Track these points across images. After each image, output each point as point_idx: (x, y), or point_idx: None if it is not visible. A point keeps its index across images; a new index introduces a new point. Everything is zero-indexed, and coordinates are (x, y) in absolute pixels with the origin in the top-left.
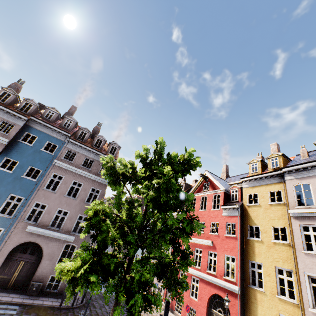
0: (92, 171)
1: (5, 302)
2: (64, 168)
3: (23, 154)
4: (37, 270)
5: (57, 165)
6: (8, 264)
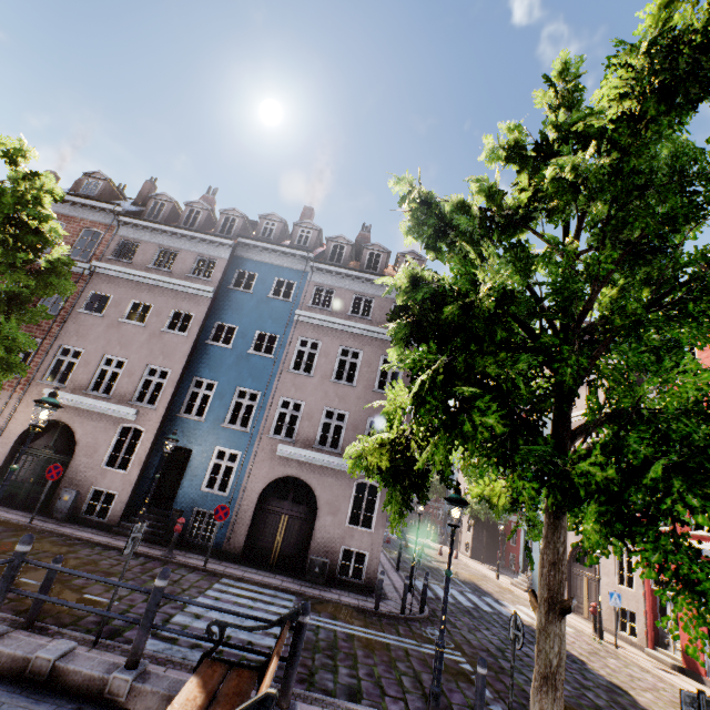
0: (373, 322)
1: (270, 586)
2: (317, 325)
3: (241, 312)
4: (314, 534)
5: (302, 321)
6: (261, 519)
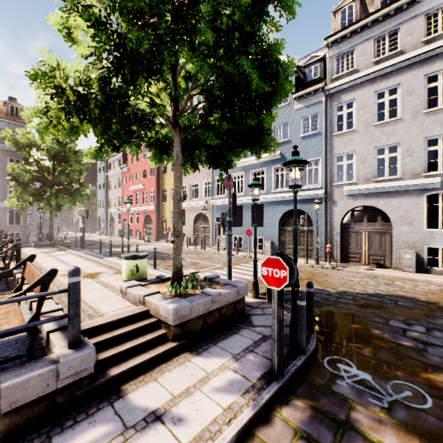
0: None
1: None
2: None
3: None
4: None
5: None
6: None
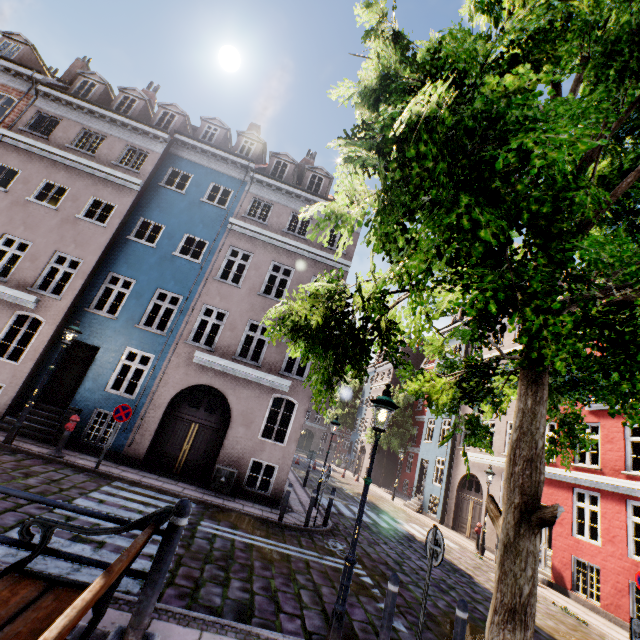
0: (309, 242)
1: (169, 492)
2: (250, 237)
3: (170, 212)
4: (224, 444)
5: (235, 231)
6: (169, 426)
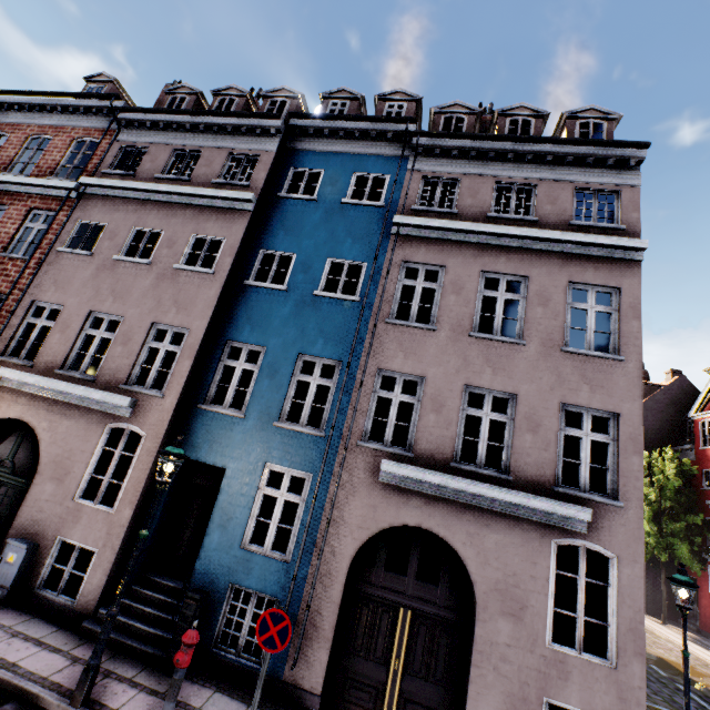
0: (541, 225)
1: None
2: (433, 240)
3: (300, 231)
4: (474, 660)
5: (405, 237)
6: (356, 614)
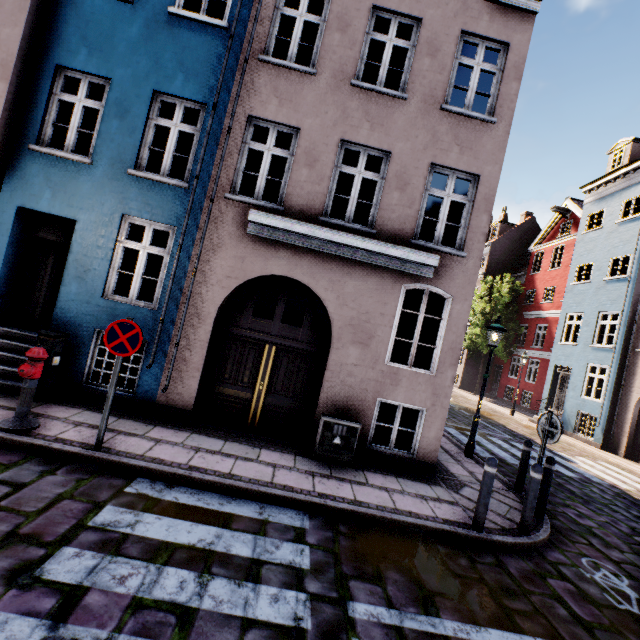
0: None
1: (248, 490)
2: None
3: None
4: (326, 377)
5: None
6: (226, 352)
